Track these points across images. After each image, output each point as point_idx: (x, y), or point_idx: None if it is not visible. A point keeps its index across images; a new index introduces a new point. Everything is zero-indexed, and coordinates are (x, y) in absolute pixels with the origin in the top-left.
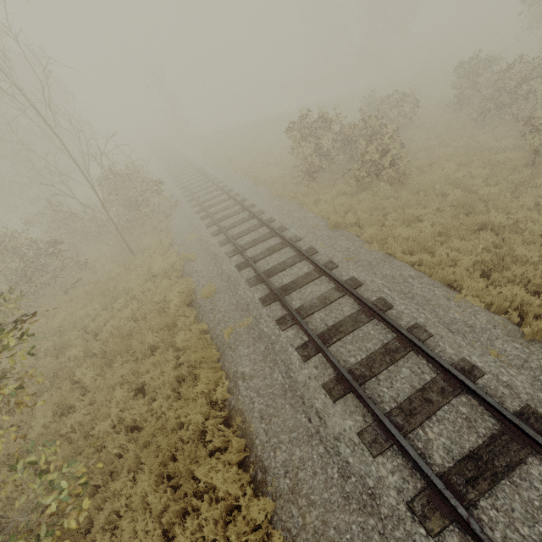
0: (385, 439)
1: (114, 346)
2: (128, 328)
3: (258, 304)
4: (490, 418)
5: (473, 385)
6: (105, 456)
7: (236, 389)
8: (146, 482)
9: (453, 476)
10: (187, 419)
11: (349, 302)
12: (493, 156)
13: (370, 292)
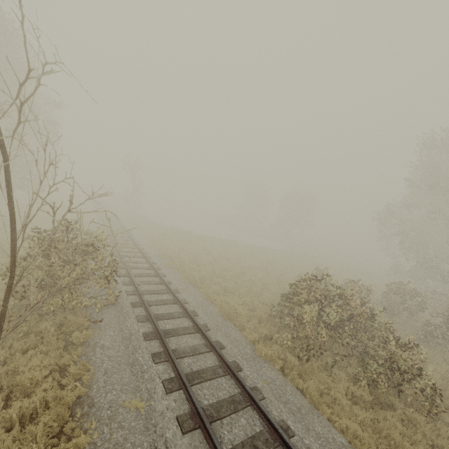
0: None
1: None
2: None
3: None
4: None
5: None
6: None
7: None
8: None
9: None
10: None
11: None
12: None
13: None
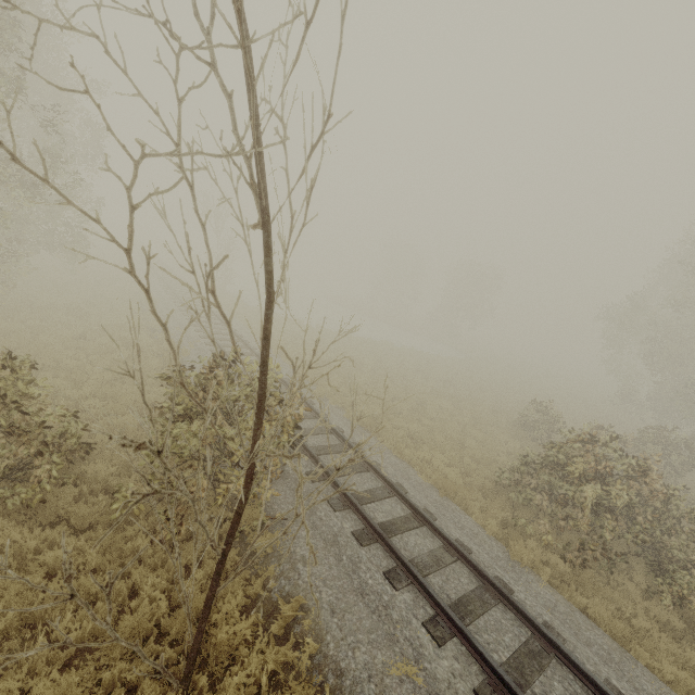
0: None
1: None
2: None
3: None
4: None
5: None
6: None
7: None
8: None
9: None
10: None
11: None
12: None
13: None
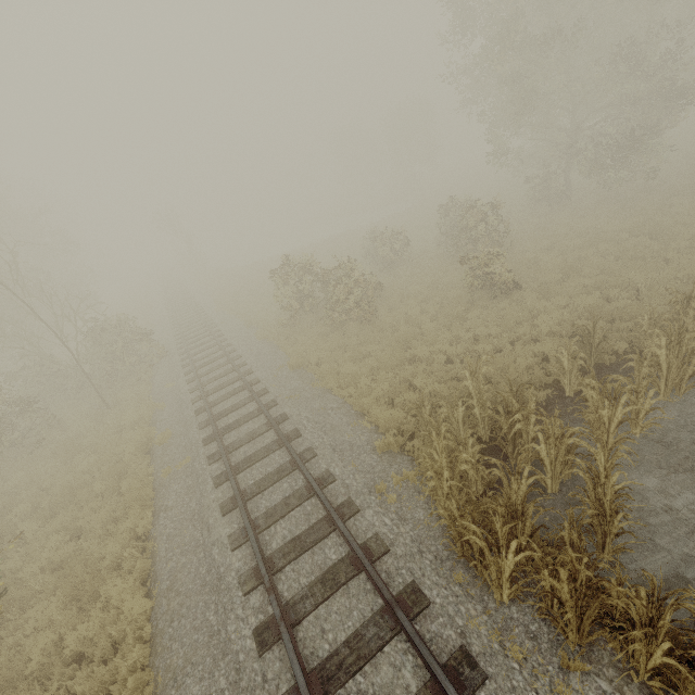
0: (244, 537)
1: (63, 498)
2: (82, 481)
3: (200, 444)
4: (323, 511)
5: (317, 487)
6: (27, 592)
7: (157, 520)
8: (55, 603)
9: (276, 553)
10: (108, 551)
11: (272, 435)
12: (446, 292)
13: (292, 424)
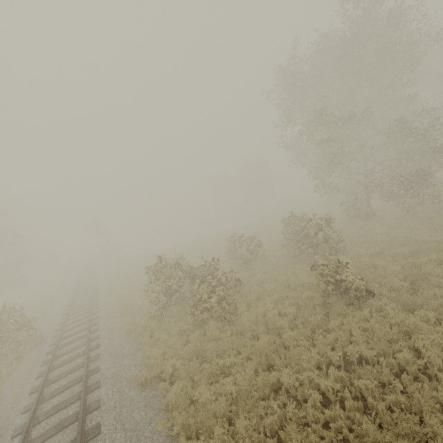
0: None
1: None
2: None
3: None
4: None
5: None
6: None
7: None
8: None
9: None
10: None
11: None
12: (300, 293)
13: None
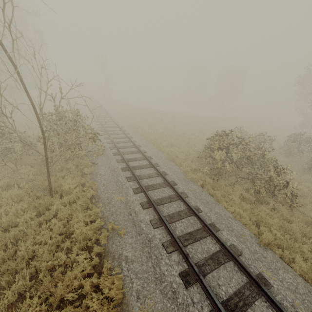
0: None
1: None
2: None
3: None
4: None
5: None
6: None
7: None
8: None
9: None
10: None
11: None
12: None
13: None
